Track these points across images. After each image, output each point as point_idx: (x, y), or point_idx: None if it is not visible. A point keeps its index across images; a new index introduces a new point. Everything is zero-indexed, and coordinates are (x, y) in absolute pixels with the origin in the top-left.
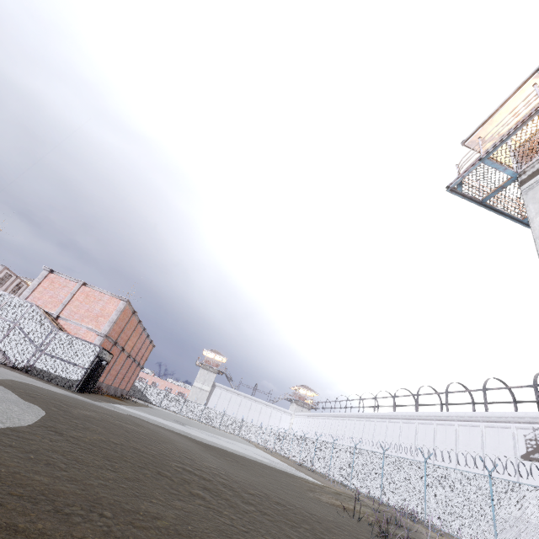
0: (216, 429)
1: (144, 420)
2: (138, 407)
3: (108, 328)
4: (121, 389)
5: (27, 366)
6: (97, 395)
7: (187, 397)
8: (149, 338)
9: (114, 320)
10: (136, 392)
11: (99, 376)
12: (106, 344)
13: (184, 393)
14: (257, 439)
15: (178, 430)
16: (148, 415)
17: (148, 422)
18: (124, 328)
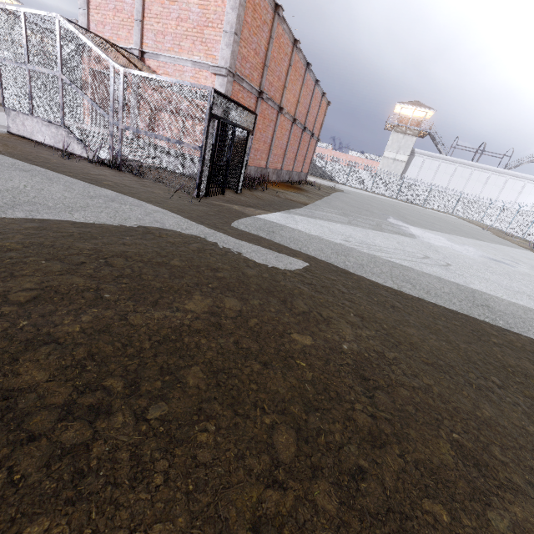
0: (420, 207)
1: (352, 277)
2: (323, 199)
3: (227, 53)
4: (297, 172)
5: (114, 158)
6: (255, 192)
7: (376, 171)
8: (319, 87)
9: (234, 26)
10: (317, 170)
11: (244, 161)
12: (242, 98)
13: (371, 167)
14: (480, 218)
15: (452, 295)
16: (348, 229)
17: (365, 283)
18: (266, 58)
